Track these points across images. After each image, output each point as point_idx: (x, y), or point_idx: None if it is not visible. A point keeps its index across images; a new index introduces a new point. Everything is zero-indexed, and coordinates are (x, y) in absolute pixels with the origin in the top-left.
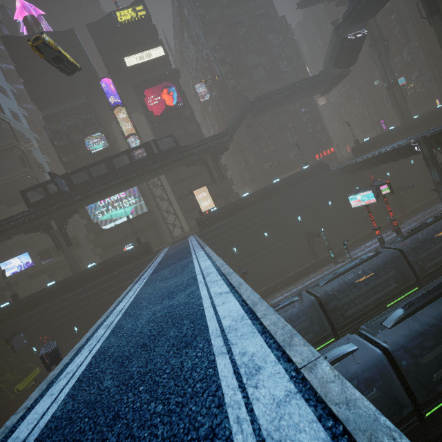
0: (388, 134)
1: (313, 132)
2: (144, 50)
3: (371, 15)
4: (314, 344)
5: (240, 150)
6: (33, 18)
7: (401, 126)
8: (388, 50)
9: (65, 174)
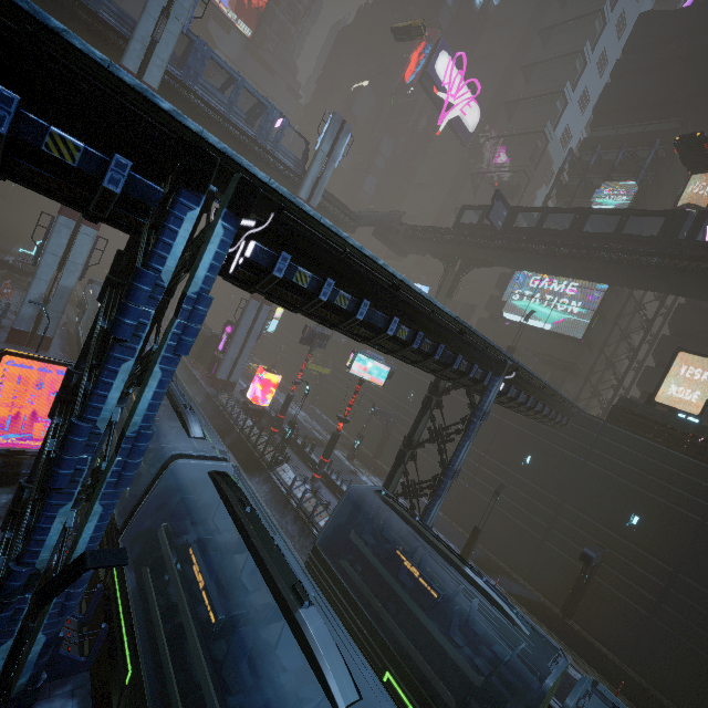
0: None
1: None
2: None
3: None
4: None
5: None
6: None
7: None
8: None
9: (516, 206)
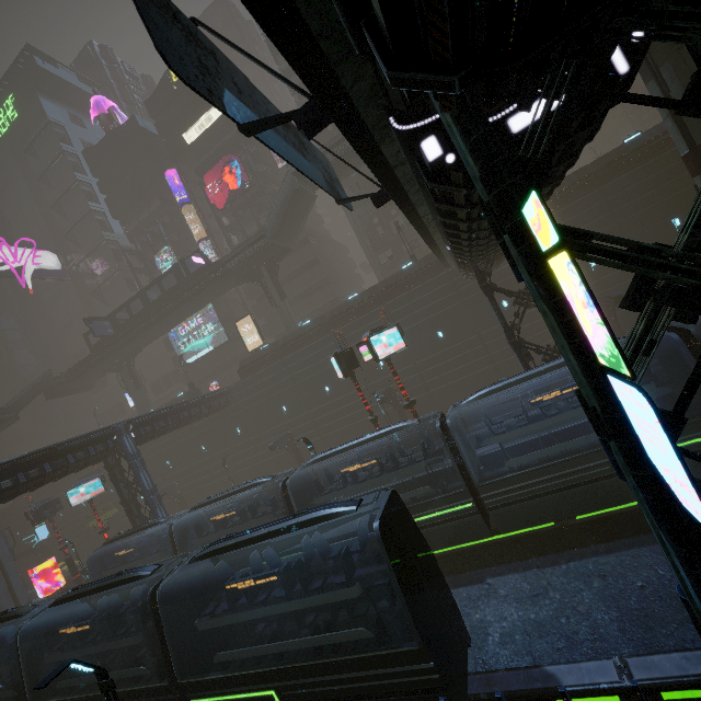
0: (603, 163)
1: None
2: (203, 114)
3: None
4: None
5: (358, 230)
6: (107, 114)
7: (653, 129)
8: None
9: (111, 314)
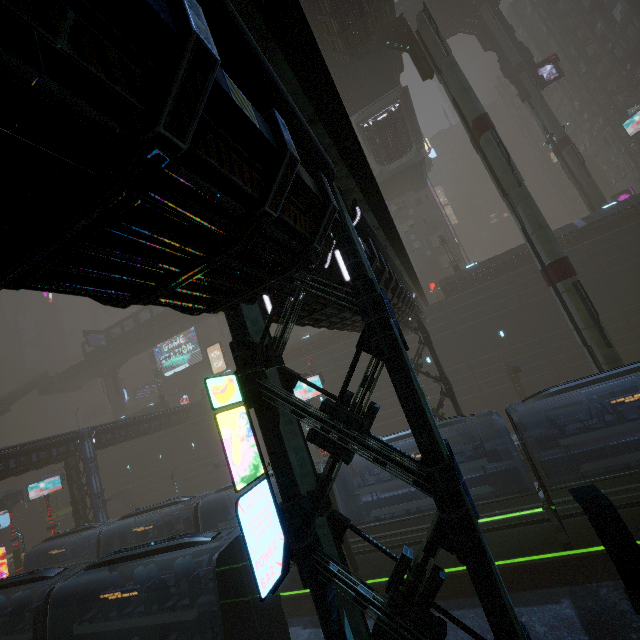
0: (510, 254)
1: (420, 248)
2: None
3: (386, 85)
4: None
5: None
6: None
7: None
8: (544, 82)
9: (107, 328)
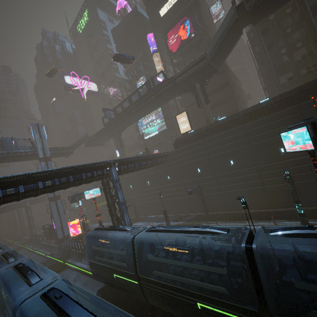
0: None
1: None
2: None
3: None
4: (124, 273)
5: (261, 63)
6: (123, 9)
7: None
8: None
9: (114, 108)
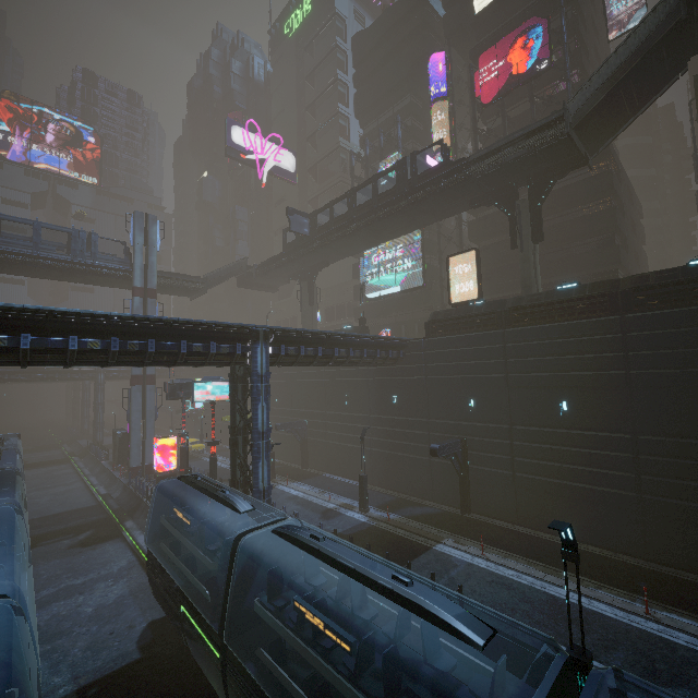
0: None
1: None
2: None
3: None
4: (199, 615)
5: None
6: None
7: None
8: None
9: (313, 212)
